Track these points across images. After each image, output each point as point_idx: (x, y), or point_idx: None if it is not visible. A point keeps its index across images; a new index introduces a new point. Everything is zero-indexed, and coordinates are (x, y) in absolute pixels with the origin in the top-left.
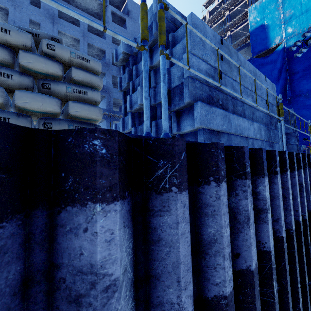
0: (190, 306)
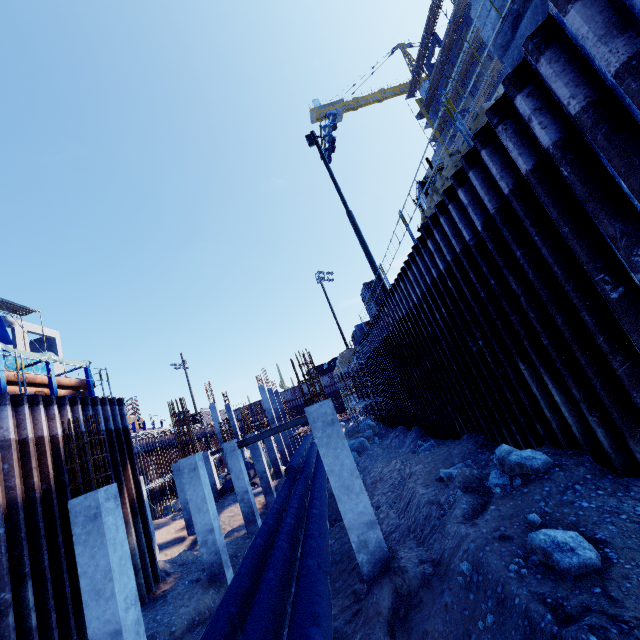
0: (488, 204)
